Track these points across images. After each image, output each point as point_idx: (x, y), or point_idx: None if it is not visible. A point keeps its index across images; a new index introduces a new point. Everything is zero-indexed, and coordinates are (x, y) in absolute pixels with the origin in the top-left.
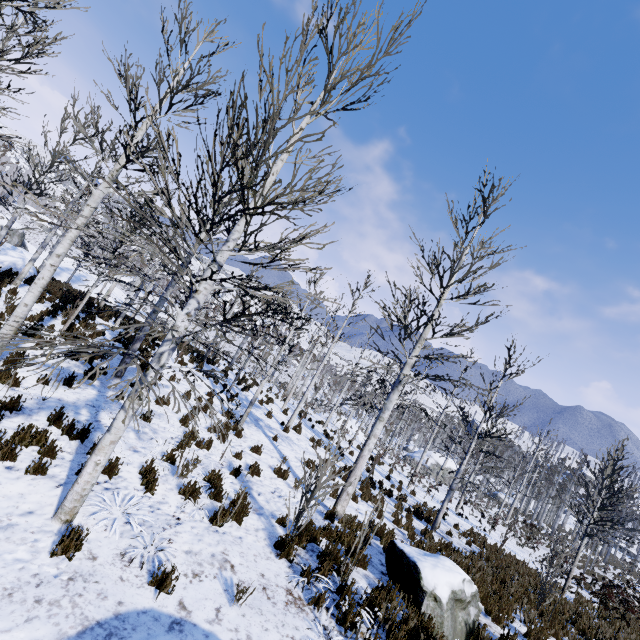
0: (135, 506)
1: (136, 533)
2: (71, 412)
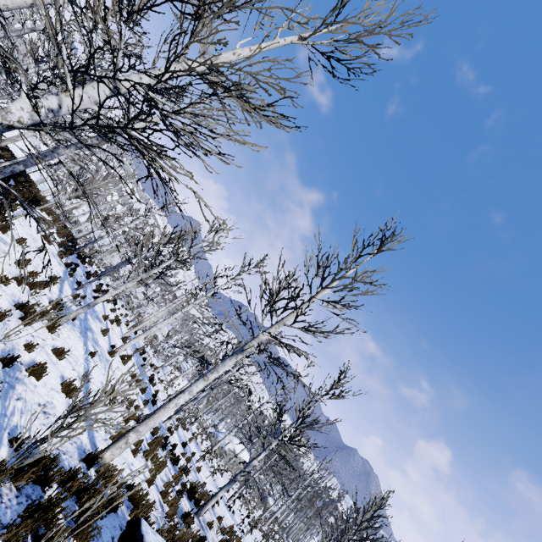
0: None
1: None
2: None
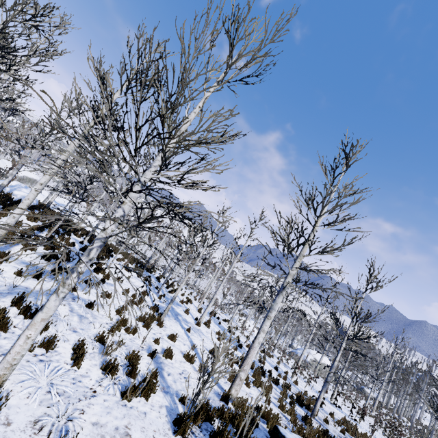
0: (60, 377)
1: (54, 402)
2: (32, 297)
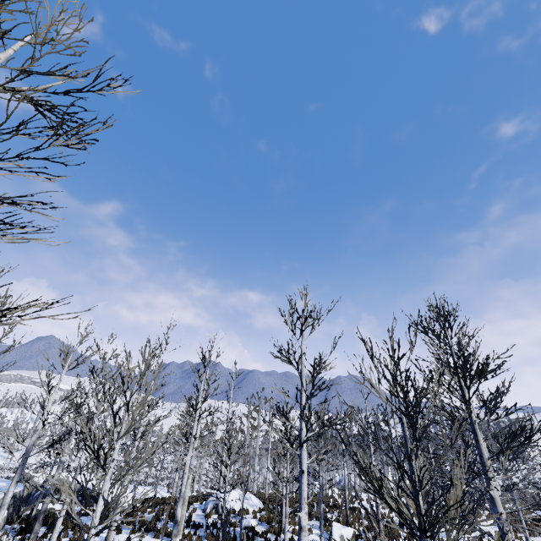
0: None
1: None
2: None
